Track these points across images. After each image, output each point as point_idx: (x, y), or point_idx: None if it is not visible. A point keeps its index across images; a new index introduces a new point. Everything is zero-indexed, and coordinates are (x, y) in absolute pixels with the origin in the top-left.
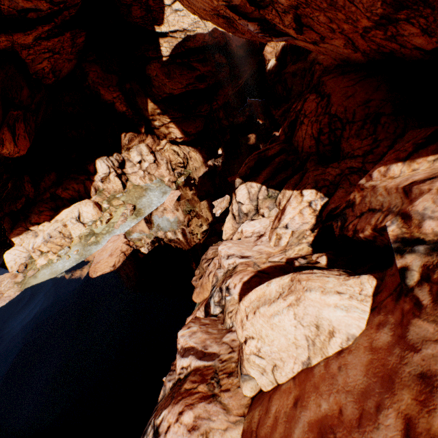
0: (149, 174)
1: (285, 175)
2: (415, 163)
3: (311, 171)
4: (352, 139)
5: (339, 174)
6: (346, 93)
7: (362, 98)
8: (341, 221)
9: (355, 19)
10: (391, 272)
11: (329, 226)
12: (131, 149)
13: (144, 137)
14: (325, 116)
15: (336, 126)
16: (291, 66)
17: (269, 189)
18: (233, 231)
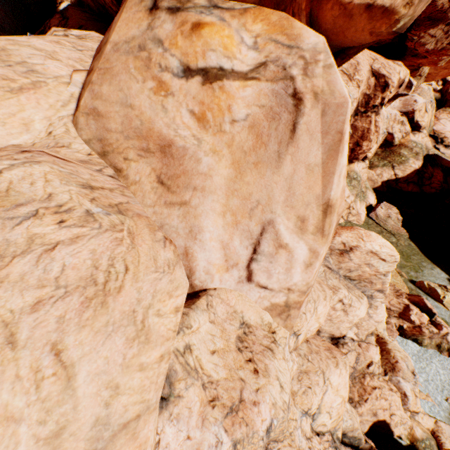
0: None
1: None
2: None
3: None
4: None
5: None
6: (81, 23)
7: None
8: None
9: None
10: None
11: None
12: None
13: None
14: None
15: None
16: None
17: None
18: None
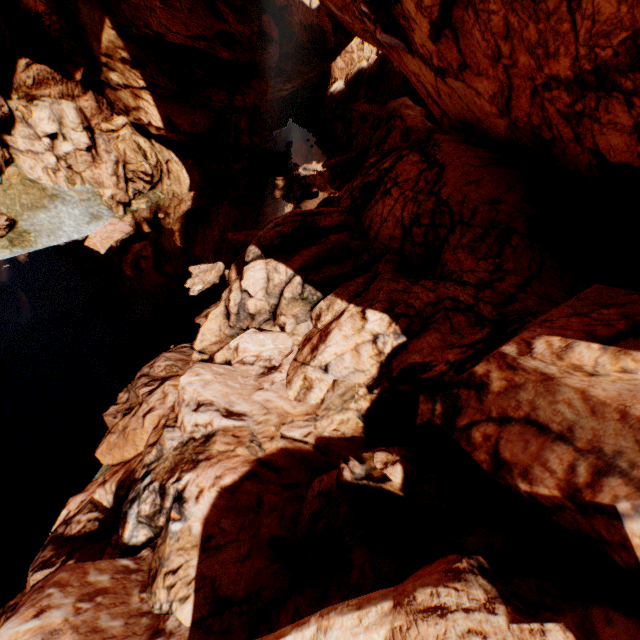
0: (70, 169)
1: (340, 270)
2: (629, 358)
3: (386, 279)
4: (462, 252)
5: (434, 304)
6: (469, 174)
7: (490, 192)
8: (444, 405)
9: (553, 51)
10: (620, 639)
11: (404, 392)
12: (36, 100)
13: (78, 92)
14: (430, 196)
15: (443, 220)
16: (363, 103)
17: (306, 286)
18: (218, 339)
